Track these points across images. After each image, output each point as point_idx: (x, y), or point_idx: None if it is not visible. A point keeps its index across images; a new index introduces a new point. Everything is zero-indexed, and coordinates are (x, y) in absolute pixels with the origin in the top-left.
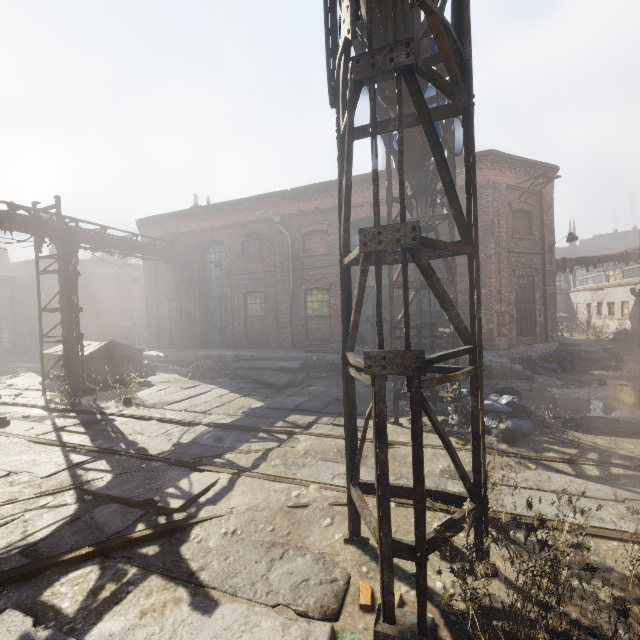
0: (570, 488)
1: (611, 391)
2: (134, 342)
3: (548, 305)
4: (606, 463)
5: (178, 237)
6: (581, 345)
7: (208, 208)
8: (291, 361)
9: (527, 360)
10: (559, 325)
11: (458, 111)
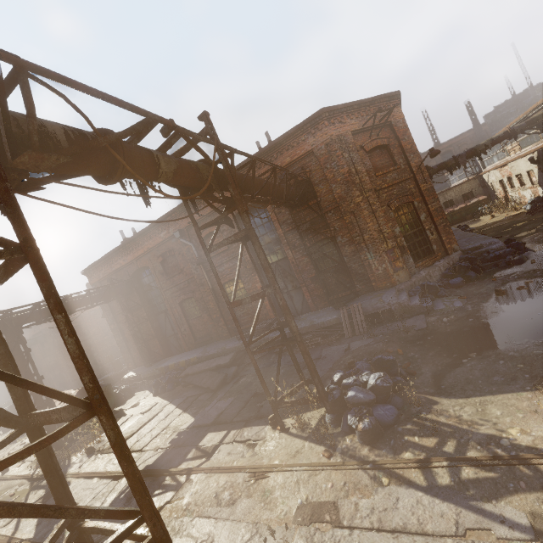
0: (412, 519)
1: (506, 303)
2: (120, 365)
3: (436, 221)
4: (459, 460)
5: (115, 274)
6: (482, 246)
7: (125, 244)
8: (225, 355)
9: (427, 287)
10: (481, 208)
11: (25, 257)
